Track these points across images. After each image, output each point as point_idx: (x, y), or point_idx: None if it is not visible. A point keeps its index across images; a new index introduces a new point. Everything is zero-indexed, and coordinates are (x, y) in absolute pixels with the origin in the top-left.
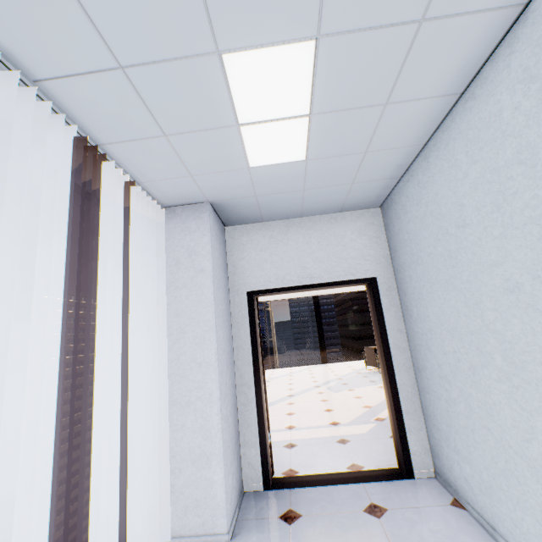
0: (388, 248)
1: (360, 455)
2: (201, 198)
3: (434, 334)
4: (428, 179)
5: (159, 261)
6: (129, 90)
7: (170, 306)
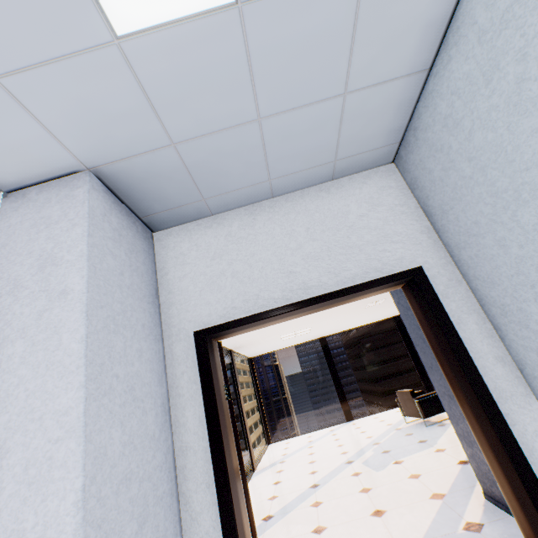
0: (425, 217)
1: None
2: (66, 159)
3: None
4: None
5: None
6: None
7: None
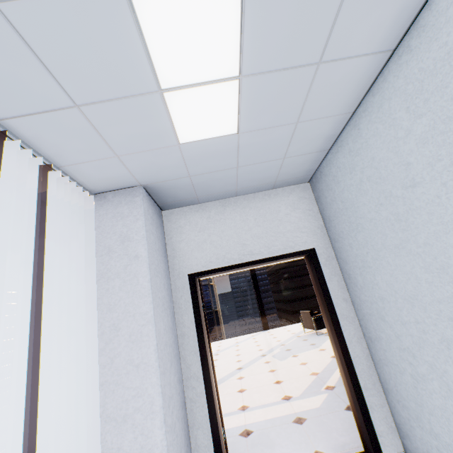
0: (321, 219)
1: (320, 437)
2: (132, 182)
3: (387, 303)
4: (361, 145)
5: (89, 251)
6: (14, 39)
7: (102, 300)
